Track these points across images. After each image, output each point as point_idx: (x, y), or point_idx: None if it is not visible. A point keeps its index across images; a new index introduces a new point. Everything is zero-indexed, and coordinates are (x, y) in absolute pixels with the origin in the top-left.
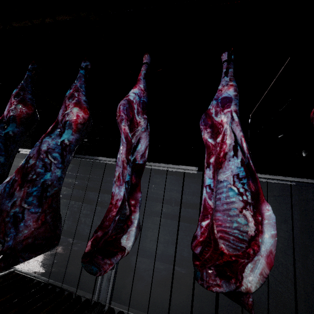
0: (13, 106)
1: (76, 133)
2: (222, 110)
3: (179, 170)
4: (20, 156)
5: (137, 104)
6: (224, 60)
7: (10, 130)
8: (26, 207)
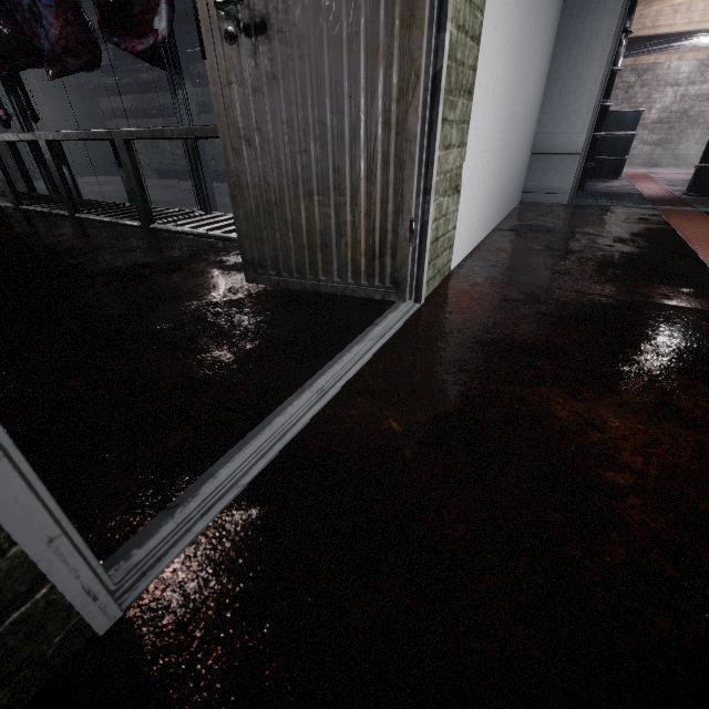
0: None
1: None
2: None
3: None
4: None
5: None
6: None
7: None
8: None
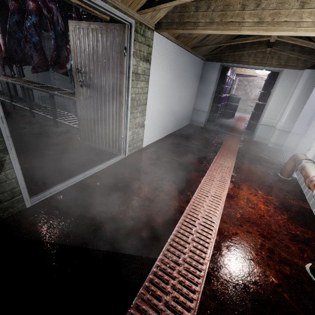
0: (11, 3)
1: (37, 16)
2: None
3: None
4: (49, 39)
5: None
6: None
7: (17, 18)
8: (33, 52)
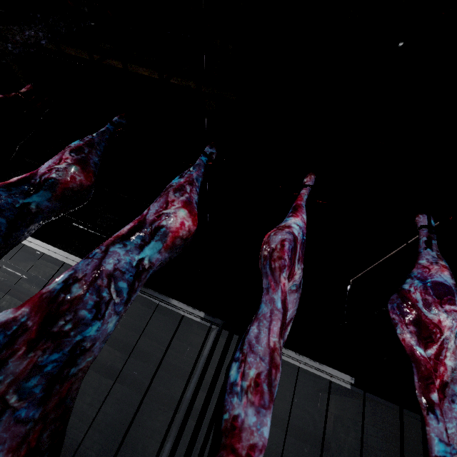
0: (64, 164)
1: (166, 251)
2: (438, 302)
3: (319, 372)
4: None
5: (299, 244)
6: (422, 224)
7: (34, 202)
8: (11, 403)
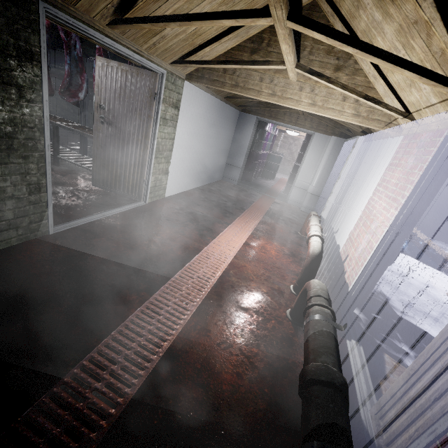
0: None
1: (48, 34)
2: None
3: None
4: None
5: None
6: None
7: None
8: None
